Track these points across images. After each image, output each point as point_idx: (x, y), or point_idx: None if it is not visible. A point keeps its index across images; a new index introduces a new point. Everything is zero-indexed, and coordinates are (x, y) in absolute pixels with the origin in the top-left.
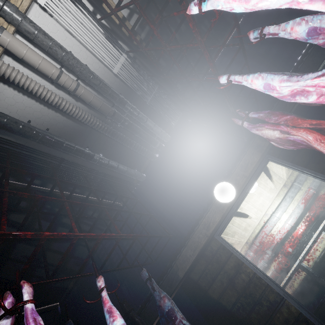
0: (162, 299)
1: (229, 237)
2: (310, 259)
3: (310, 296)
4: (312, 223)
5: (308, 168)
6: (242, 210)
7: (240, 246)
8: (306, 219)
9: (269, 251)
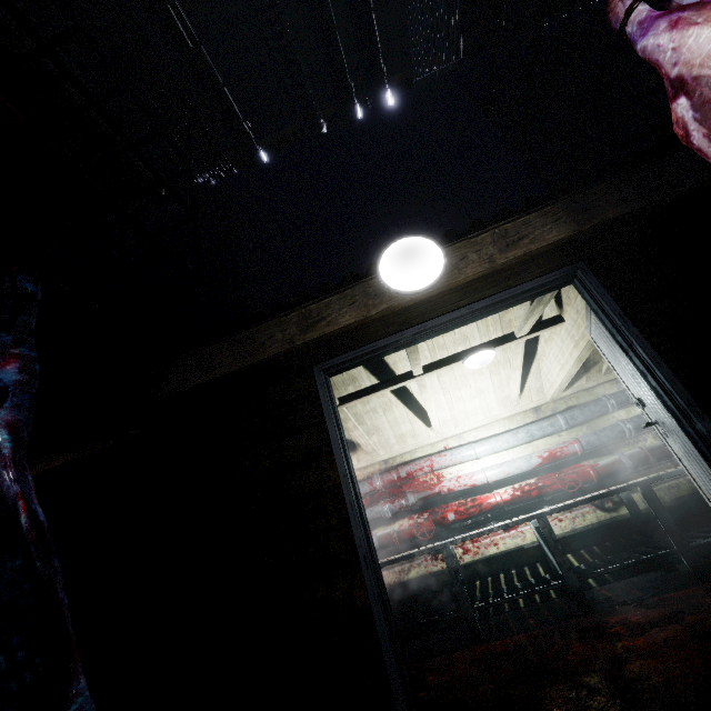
0: (3, 356)
1: (358, 427)
2: (471, 551)
3: (422, 603)
4: (527, 498)
5: (650, 344)
6: (422, 393)
7: (370, 460)
8: (523, 486)
9: (413, 497)
